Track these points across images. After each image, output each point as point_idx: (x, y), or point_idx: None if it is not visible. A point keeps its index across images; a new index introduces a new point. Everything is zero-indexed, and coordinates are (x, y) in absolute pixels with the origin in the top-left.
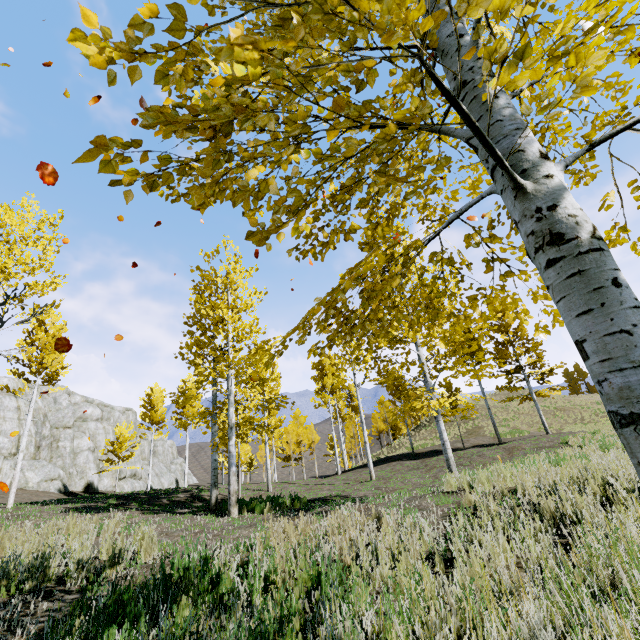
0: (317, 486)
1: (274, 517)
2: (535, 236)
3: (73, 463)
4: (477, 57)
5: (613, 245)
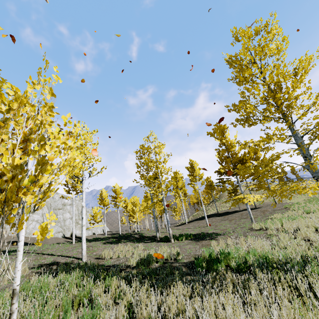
0: (185, 229)
1: (191, 241)
2: None
3: (64, 224)
4: (308, 152)
5: None
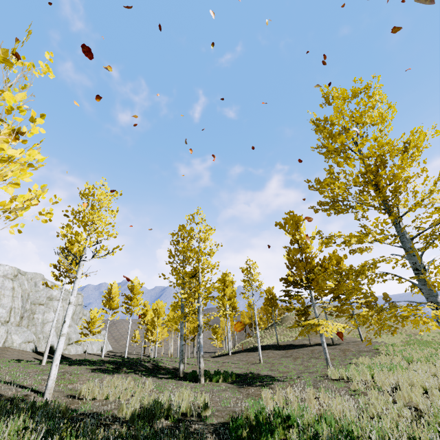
0: (225, 364)
1: (232, 385)
2: None
3: (41, 330)
4: (421, 263)
5: None
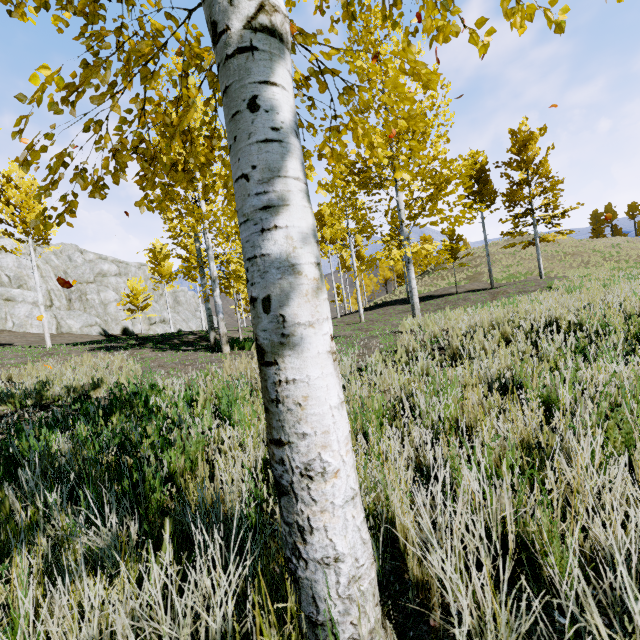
0: None
1: None
2: (209, 30)
3: (106, 312)
4: None
5: (445, 38)
